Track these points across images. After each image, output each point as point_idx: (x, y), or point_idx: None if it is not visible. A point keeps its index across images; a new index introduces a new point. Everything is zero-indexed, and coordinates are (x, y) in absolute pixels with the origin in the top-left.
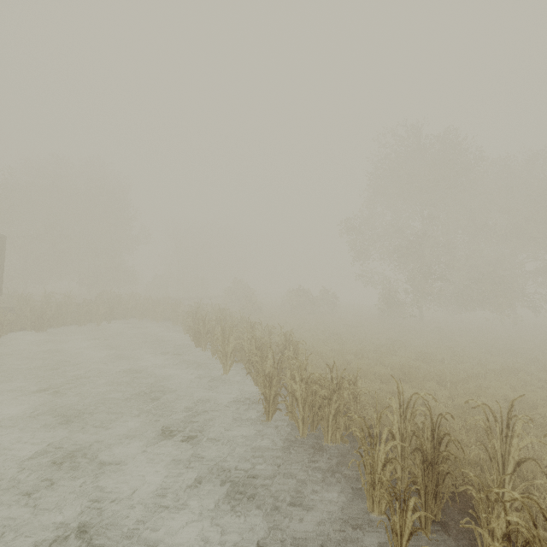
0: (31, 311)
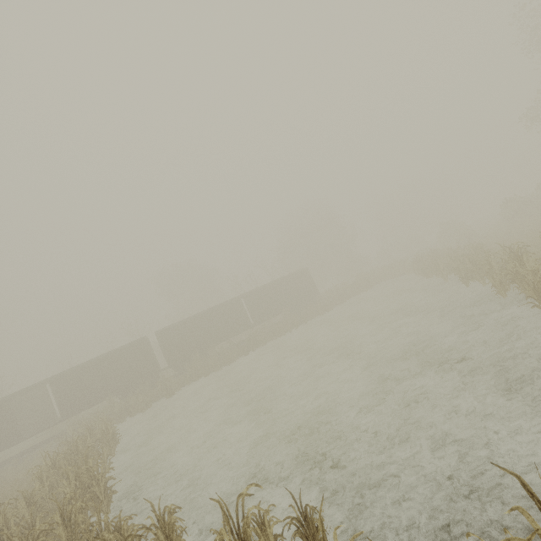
0: (335, 295)
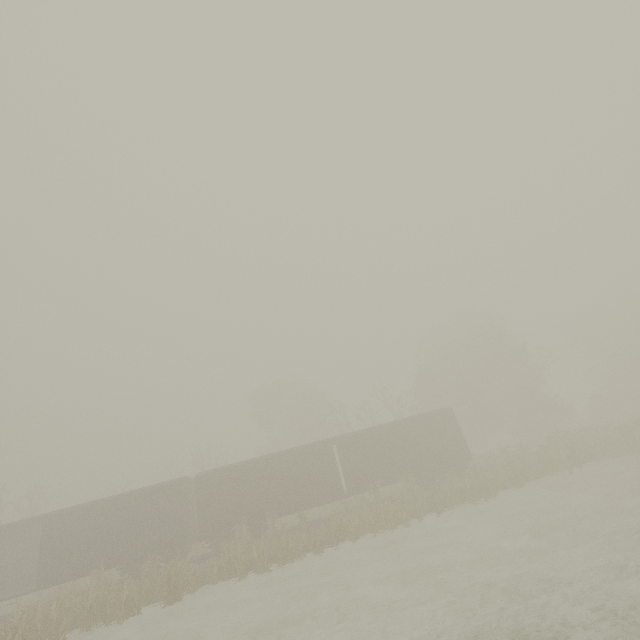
0: (502, 468)
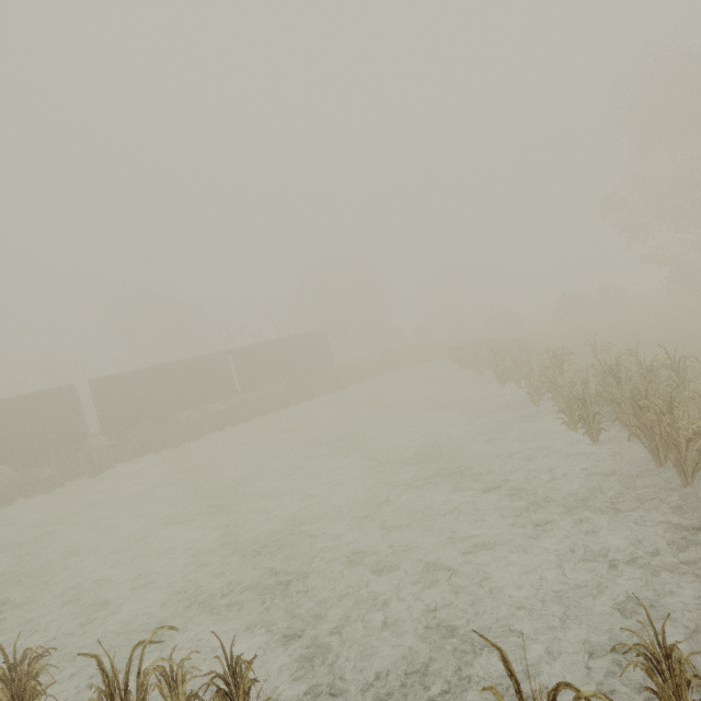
0: (353, 371)
